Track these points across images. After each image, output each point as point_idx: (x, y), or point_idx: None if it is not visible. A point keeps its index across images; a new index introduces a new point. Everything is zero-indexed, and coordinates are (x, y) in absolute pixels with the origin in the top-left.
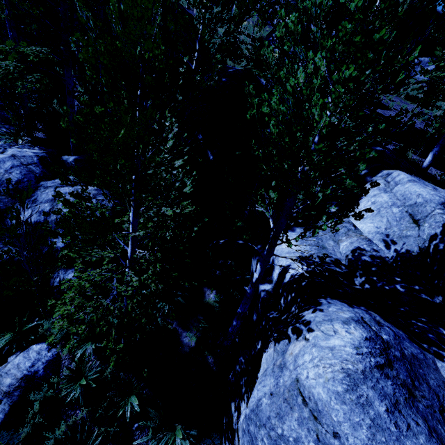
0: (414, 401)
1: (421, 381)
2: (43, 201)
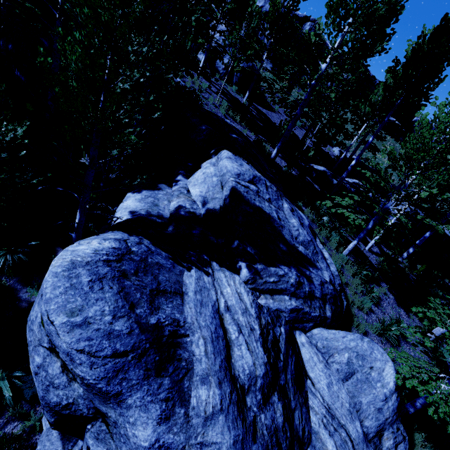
0: (122, 279)
1: (149, 275)
2: None
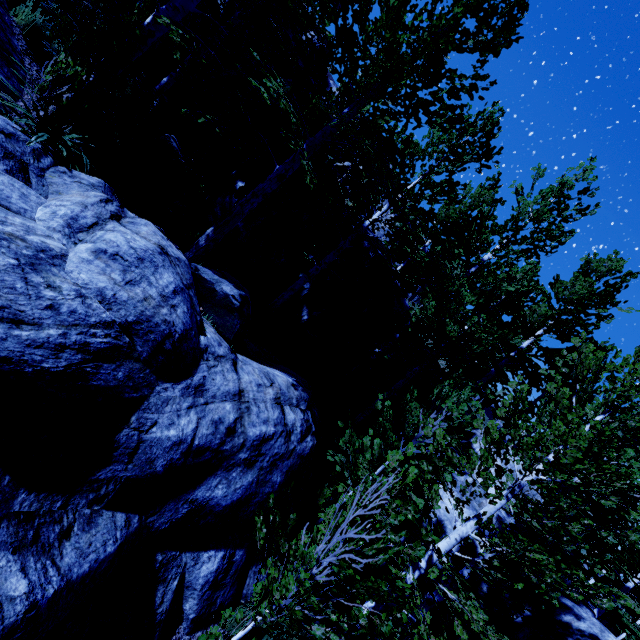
0: None
1: None
2: (218, 395)
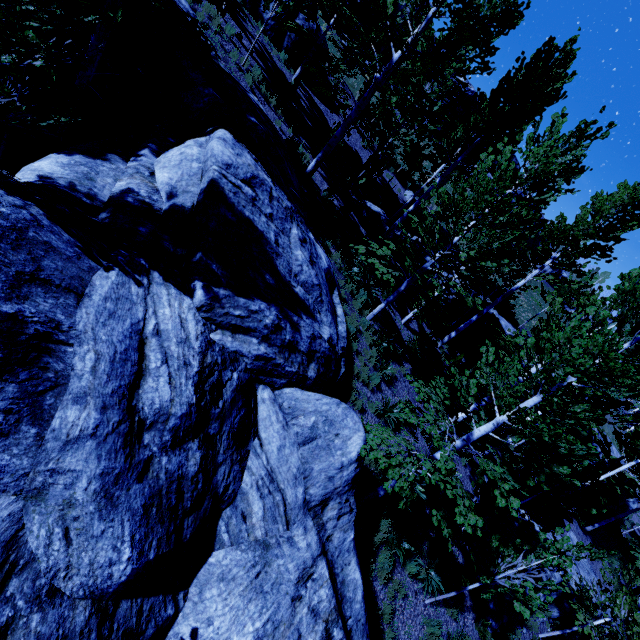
0: None
1: (23, 252)
2: None
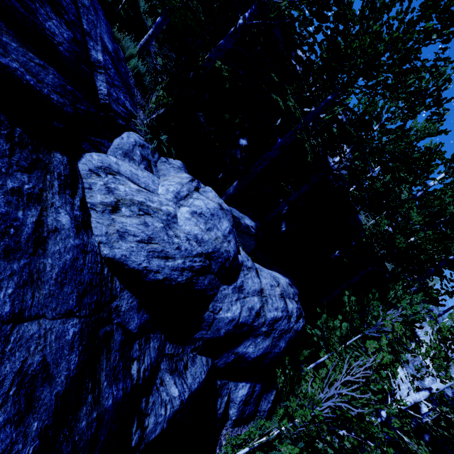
0: None
1: None
2: (250, 292)
